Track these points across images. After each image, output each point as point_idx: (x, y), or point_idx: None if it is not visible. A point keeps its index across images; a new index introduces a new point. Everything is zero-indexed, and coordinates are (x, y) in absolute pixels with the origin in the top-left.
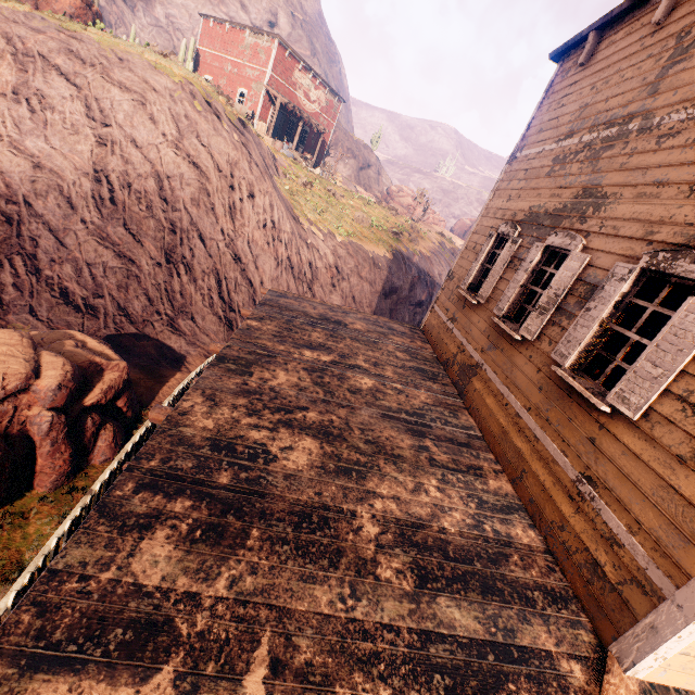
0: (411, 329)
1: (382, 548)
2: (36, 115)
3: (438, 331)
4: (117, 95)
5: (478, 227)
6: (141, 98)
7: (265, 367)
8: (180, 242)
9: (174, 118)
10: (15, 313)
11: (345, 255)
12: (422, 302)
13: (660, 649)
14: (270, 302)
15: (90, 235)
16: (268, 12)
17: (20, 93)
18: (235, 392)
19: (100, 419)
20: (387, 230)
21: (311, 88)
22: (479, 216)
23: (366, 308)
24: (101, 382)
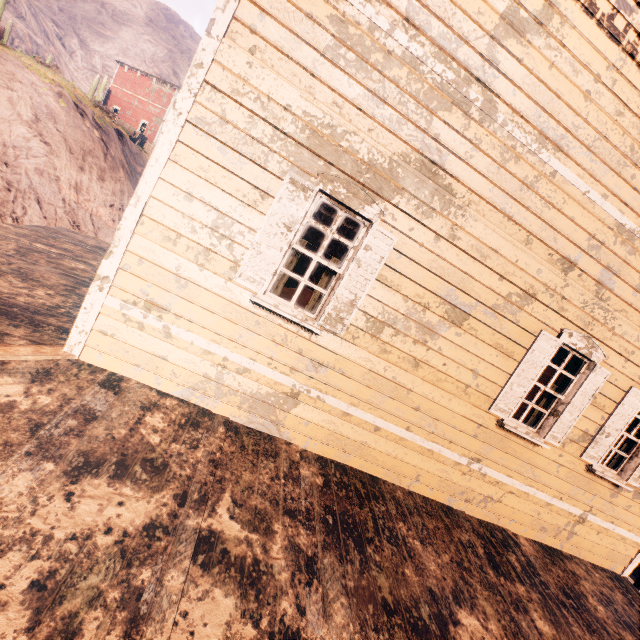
0: None
1: None
2: None
3: None
4: None
5: None
6: (4, 84)
7: None
8: (14, 199)
9: (34, 105)
10: None
11: None
12: None
13: (79, 322)
14: (51, 229)
15: None
16: None
17: None
18: None
19: None
20: None
21: None
22: None
23: None
24: None
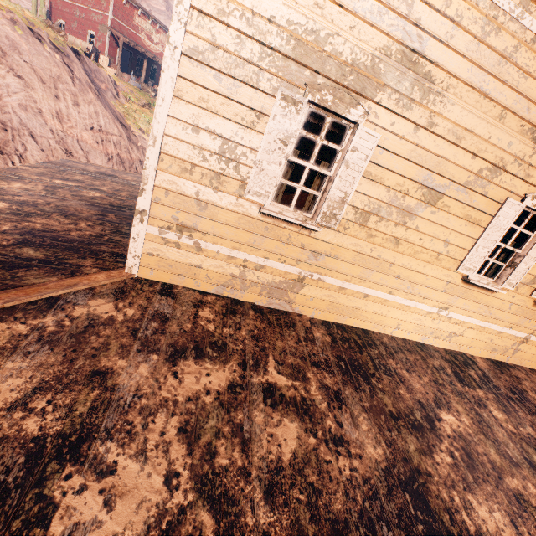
0: None
1: (4, 233)
2: None
3: None
4: None
5: None
6: None
7: (7, 181)
8: (12, 138)
9: None
10: None
11: None
12: None
13: (131, 249)
14: (57, 163)
15: None
16: None
17: None
18: None
19: None
20: None
21: (152, 32)
22: None
23: None
24: None
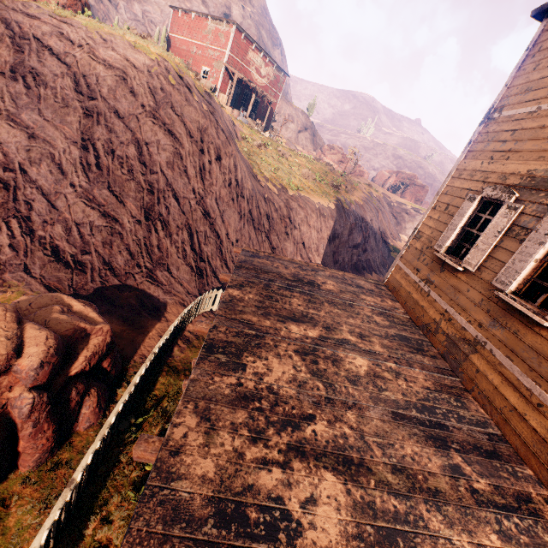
0: (376, 285)
1: None
2: (31, 91)
3: (408, 291)
4: (102, 71)
5: (448, 188)
6: (123, 73)
7: (256, 354)
8: (157, 201)
9: (151, 91)
10: (11, 271)
11: (296, 207)
12: (358, 244)
13: None
14: (246, 264)
15: (78, 197)
16: (224, 6)
17: (17, 72)
18: (230, 400)
19: (84, 387)
20: (327, 184)
21: (261, 65)
22: (448, 177)
23: (314, 252)
24: (85, 349)
